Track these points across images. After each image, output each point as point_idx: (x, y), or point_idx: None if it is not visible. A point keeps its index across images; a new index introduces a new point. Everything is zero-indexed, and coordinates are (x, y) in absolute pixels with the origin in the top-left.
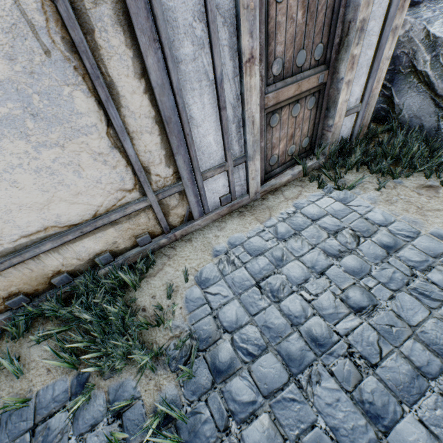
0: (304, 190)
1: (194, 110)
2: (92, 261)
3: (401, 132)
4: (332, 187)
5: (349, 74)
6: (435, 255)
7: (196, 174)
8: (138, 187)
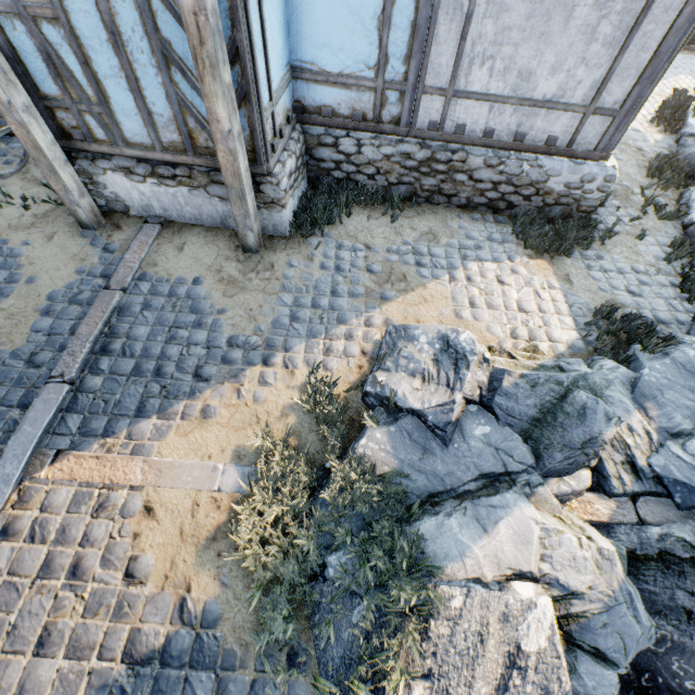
0: None
1: None
2: None
3: None
4: None
5: None
6: None
7: None
8: None
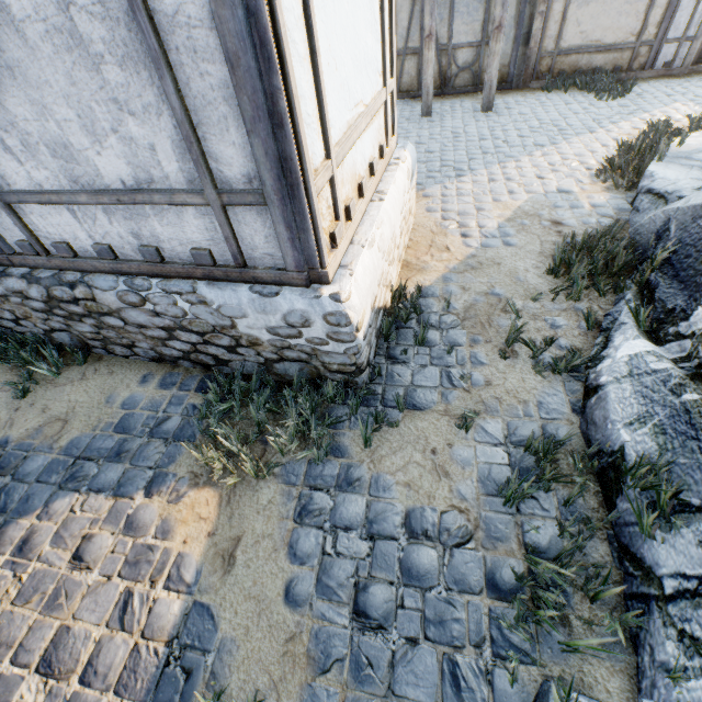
0: None
1: (684, 2)
2: (592, 71)
3: None
4: None
5: None
6: None
7: (664, 39)
8: (636, 36)
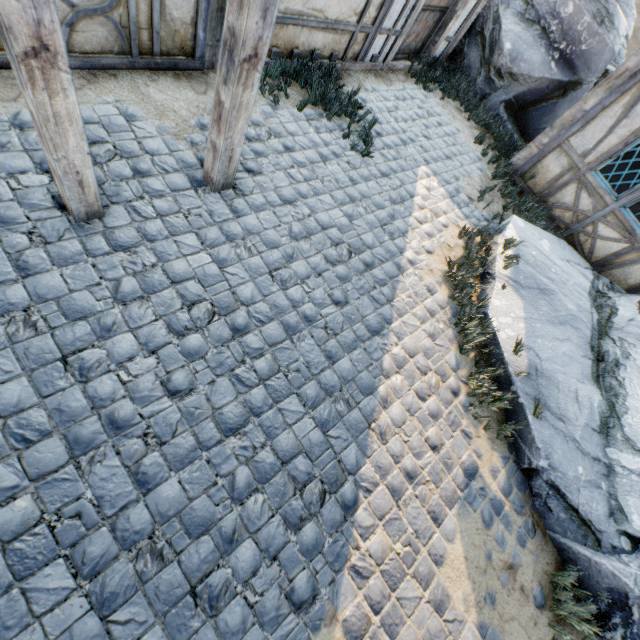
0: (407, 80)
1: None
2: (309, 53)
3: (460, 74)
4: (422, 86)
5: (460, 11)
6: (453, 134)
7: (380, 27)
8: (359, 15)
